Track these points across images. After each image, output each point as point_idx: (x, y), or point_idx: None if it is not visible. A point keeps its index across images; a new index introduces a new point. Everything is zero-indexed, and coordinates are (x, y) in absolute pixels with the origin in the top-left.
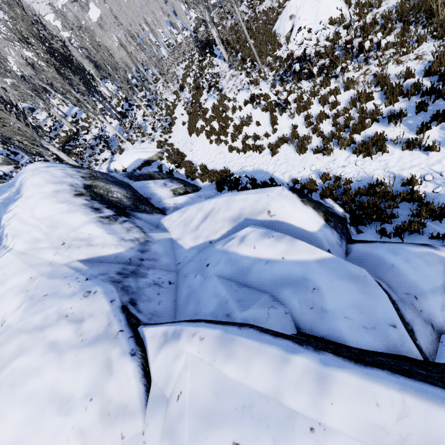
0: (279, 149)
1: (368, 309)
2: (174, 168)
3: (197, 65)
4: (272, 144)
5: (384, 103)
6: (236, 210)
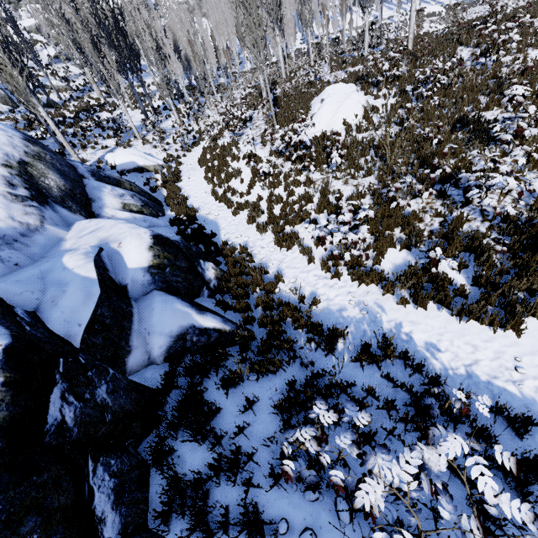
0: (243, 211)
1: (77, 312)
2: (162, 187)
3: (240, 100)
4: (239, 204)
5: (314, 210)
6: (109, 234)
